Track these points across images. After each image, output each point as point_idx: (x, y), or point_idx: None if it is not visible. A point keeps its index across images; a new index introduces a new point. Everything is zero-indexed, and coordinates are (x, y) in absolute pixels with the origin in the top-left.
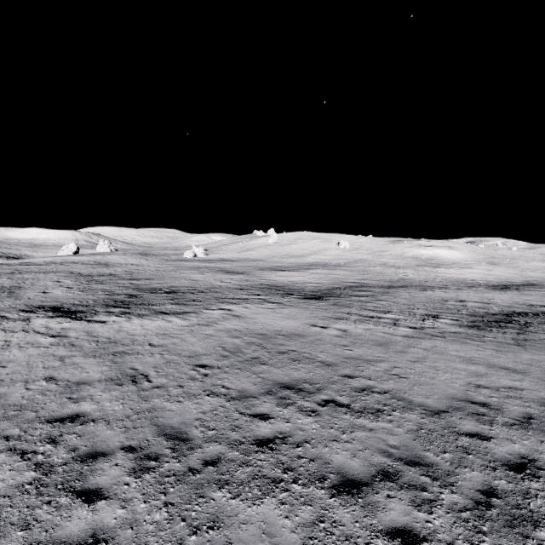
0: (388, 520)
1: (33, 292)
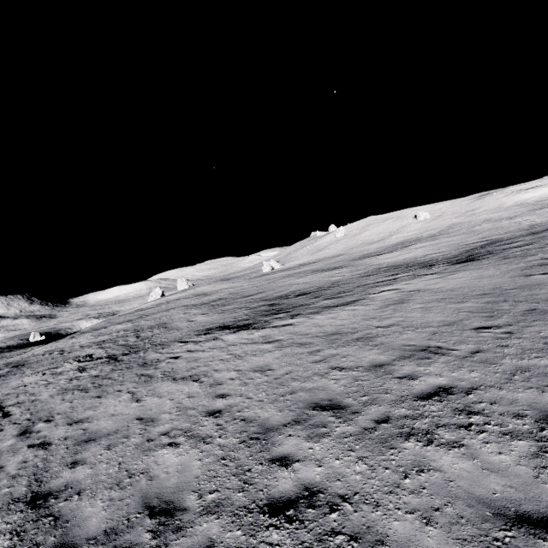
0: None
1: (182, 323)
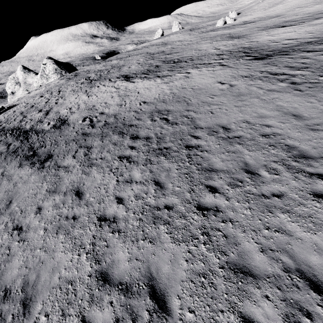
0: (133, 145)
1: (126, 68)
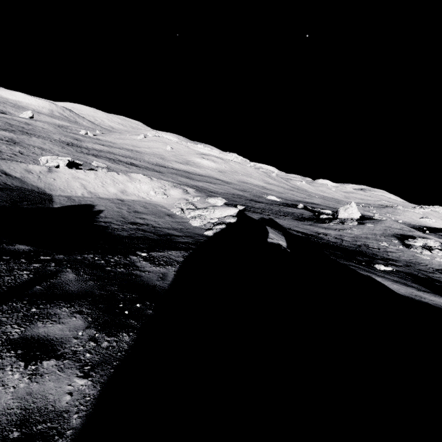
0: None
1: None
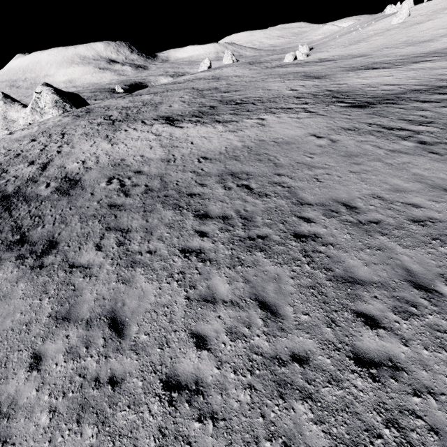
0: (203, 229)
1: (165, 106)
